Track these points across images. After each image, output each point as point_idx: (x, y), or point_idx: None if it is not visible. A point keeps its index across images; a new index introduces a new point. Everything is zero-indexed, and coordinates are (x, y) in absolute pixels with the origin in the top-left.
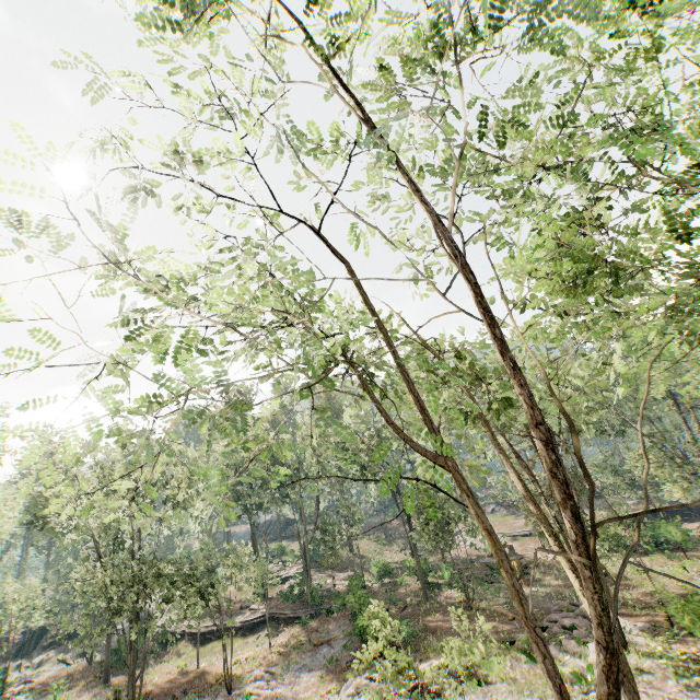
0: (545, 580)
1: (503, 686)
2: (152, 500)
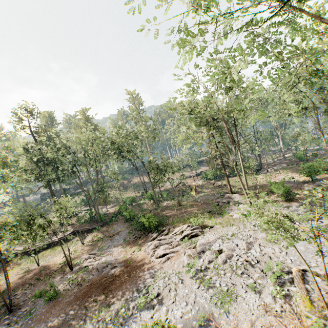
0: (203, 190)
1: (218, 226)
2: None
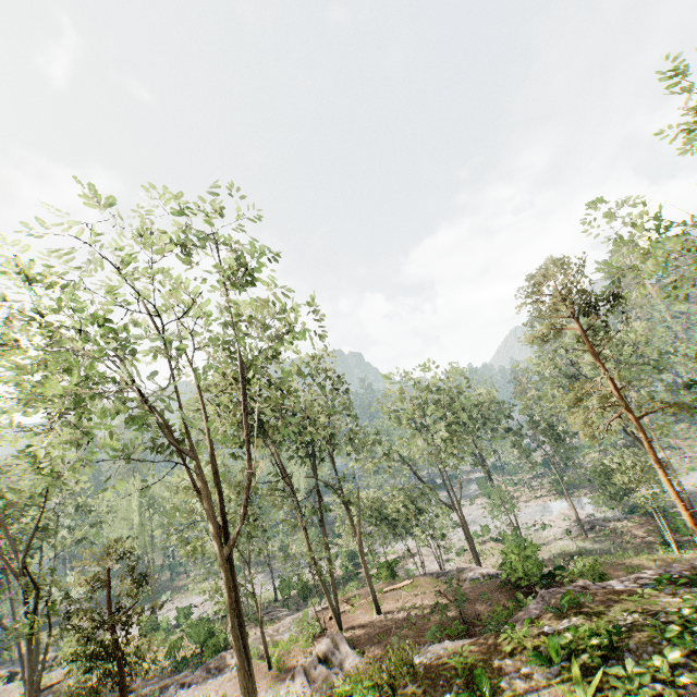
0: None
1: (178, 599)
2: None
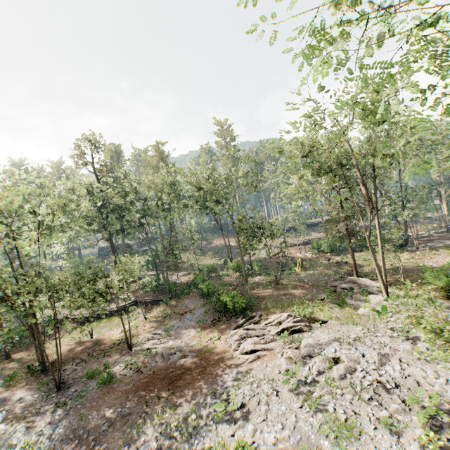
0: (313, 267)
1: (334, 322)
2: (18, 228)
